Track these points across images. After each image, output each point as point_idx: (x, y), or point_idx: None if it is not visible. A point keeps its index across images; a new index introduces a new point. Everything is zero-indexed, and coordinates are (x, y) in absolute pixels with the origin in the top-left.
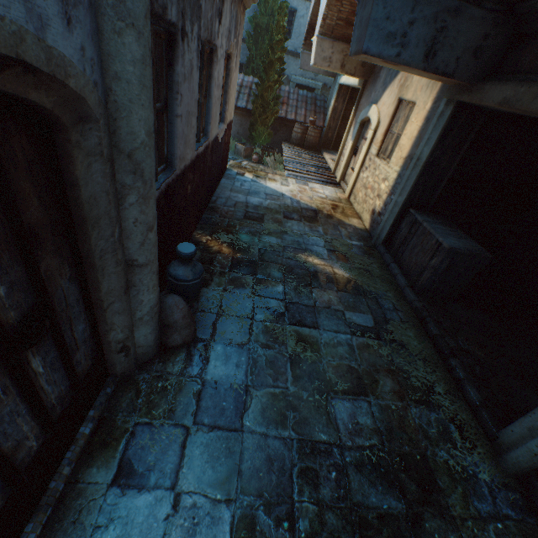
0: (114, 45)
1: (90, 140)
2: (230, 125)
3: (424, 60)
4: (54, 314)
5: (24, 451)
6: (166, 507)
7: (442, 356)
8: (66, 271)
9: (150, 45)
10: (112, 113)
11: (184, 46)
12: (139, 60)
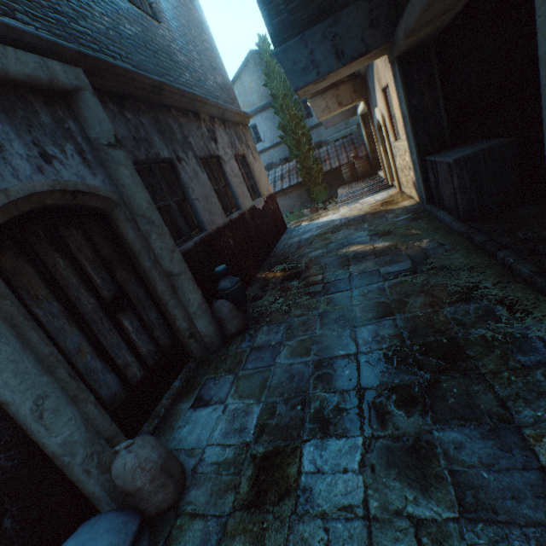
0: (118, 175)
1: (122, 215)
2: (272, 197)
3: (339, 61)
4: (130, 299)
5: (132, 373)
6: (218, 412)
7: (493, 256)
8: (133, 280)
9: (134, 168)
10: (127, 201)
11: (183, 165)
12: (130, 175)
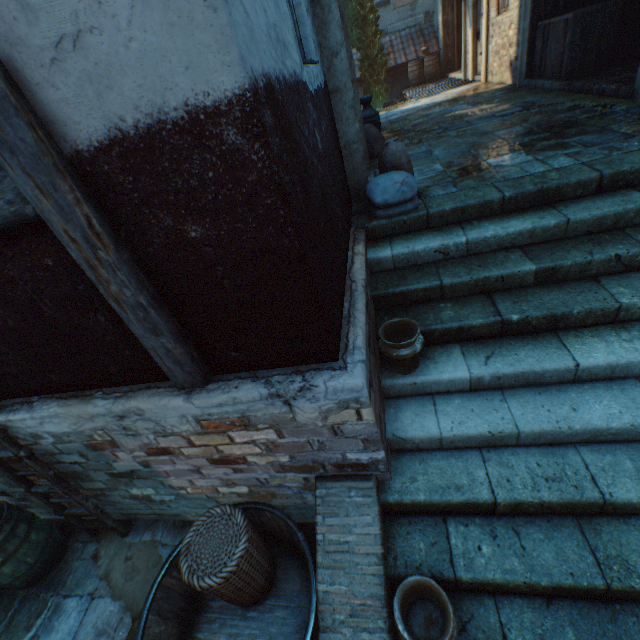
0: None
1: None
2: None
3: None
4: None
5: None
6: None
7: (589, 92)
8: None
9: None
10: None
11: None
12: None
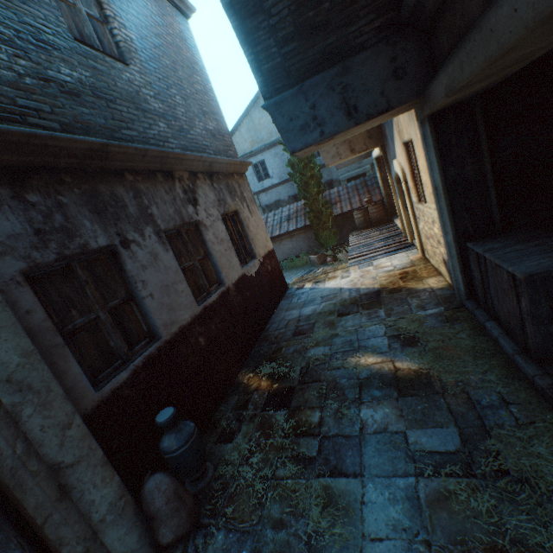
0: None
1: None
2: (271, 254)
3: (350, 119)
4: None
5: None
6: None
7: None
8: None
9: (1, 299)
10: None
11: (132, 249)
12: None
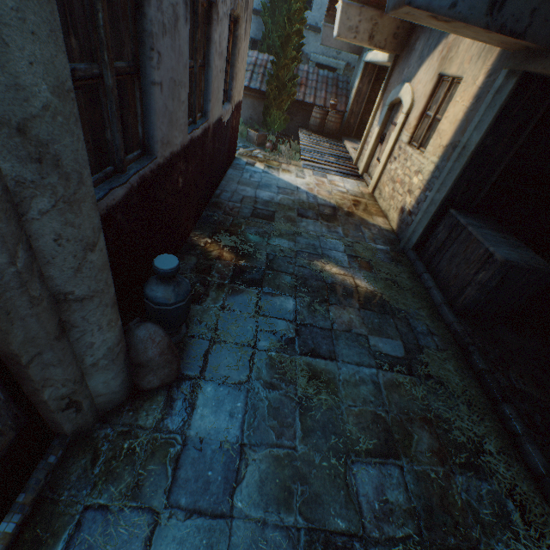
0: None
1: None
2: (239, 107)
3: (488, 14)
4: None
5: None
6: None
7: (491, 398)
8: None
9: None
10: None
11: None
12: None
